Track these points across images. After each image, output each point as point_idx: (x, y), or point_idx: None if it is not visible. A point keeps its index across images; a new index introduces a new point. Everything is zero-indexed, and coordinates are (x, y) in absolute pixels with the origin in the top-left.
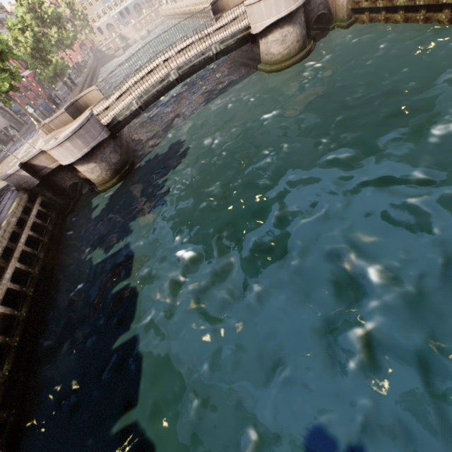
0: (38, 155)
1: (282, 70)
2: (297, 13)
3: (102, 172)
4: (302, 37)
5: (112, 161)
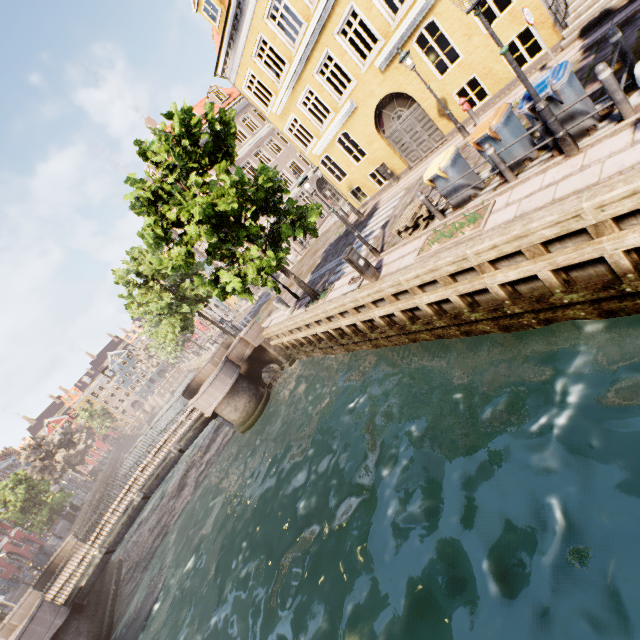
0: None
1: (250, 427)
2: (236, 386)
3: None
4: (253, 395)
5: None
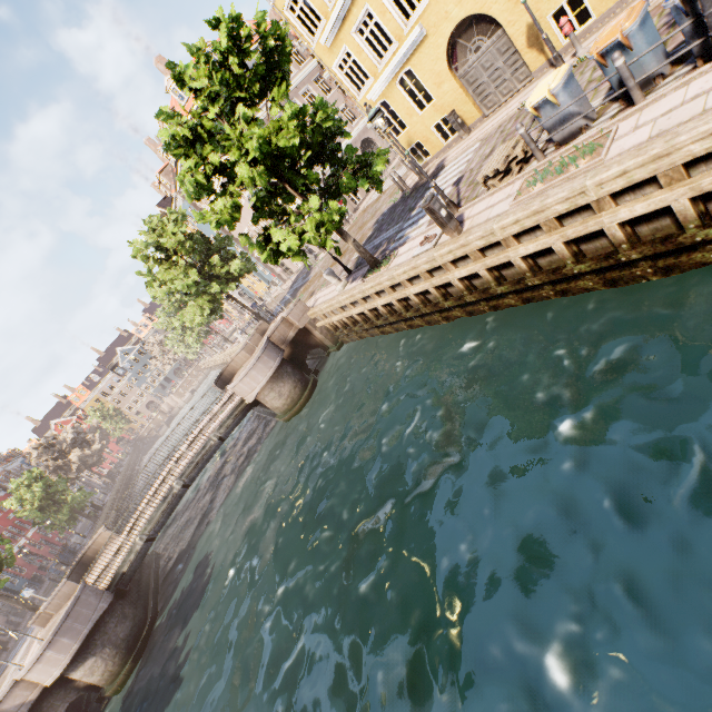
0: (11, 690)
1: (295, 415)
2: (280, 370)
3: (107, 663)
4: (298, 381)
5: (120, 636)
